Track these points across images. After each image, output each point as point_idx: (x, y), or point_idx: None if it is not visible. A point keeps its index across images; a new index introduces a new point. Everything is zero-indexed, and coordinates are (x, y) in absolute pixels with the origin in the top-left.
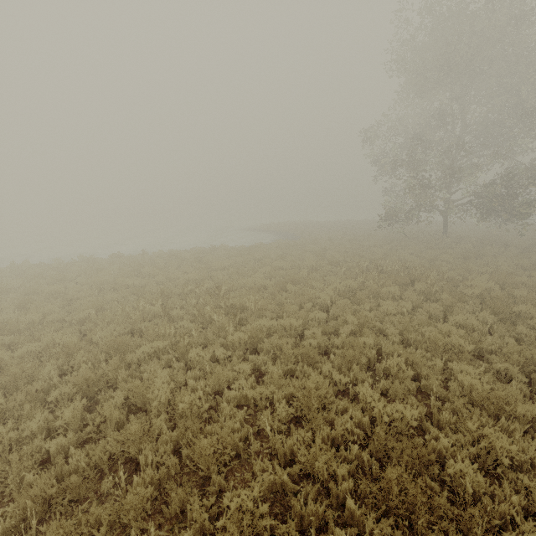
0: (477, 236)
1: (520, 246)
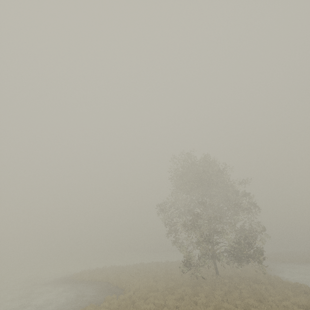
0: (232, 274)
1: (267, 282)
